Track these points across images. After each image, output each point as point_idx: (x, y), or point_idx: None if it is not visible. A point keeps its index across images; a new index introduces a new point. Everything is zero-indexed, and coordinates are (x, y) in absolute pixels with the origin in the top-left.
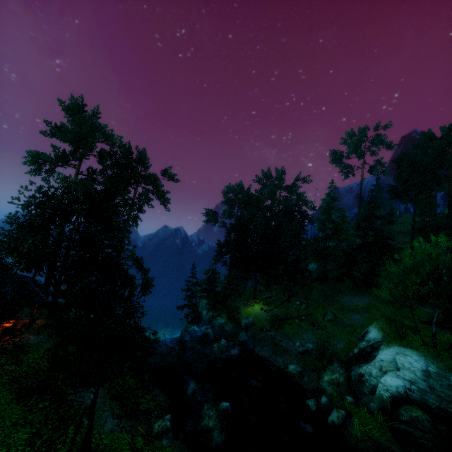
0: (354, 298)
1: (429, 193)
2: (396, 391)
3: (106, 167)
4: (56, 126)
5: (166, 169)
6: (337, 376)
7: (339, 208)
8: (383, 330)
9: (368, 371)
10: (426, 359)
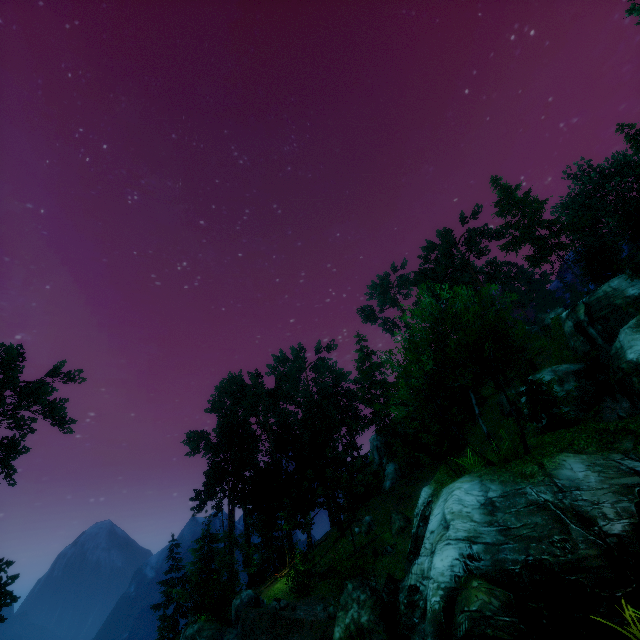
0: None
1: None
2: (450, 575)
3: None
4: None
5: (56, 366)
6: (353, 612)
7: (380, 363)
8: (437, 480)
9: (419, 570)
10: (481, 479)
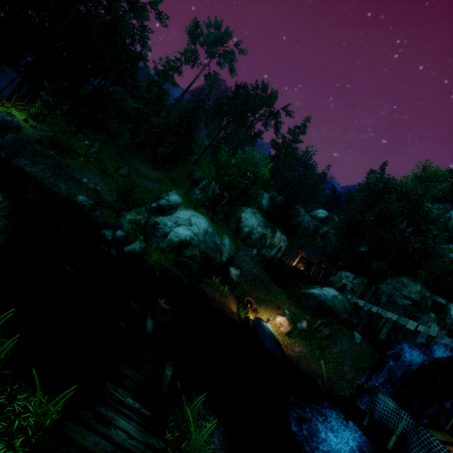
0: (148, 168)
1: (238, 127)
2: (185, 238)
3: None
4: None
5: None
6: (141, 217)
7: (176, 83)
8: (183, 198)
9: (164, 221)
10: (210, 224)
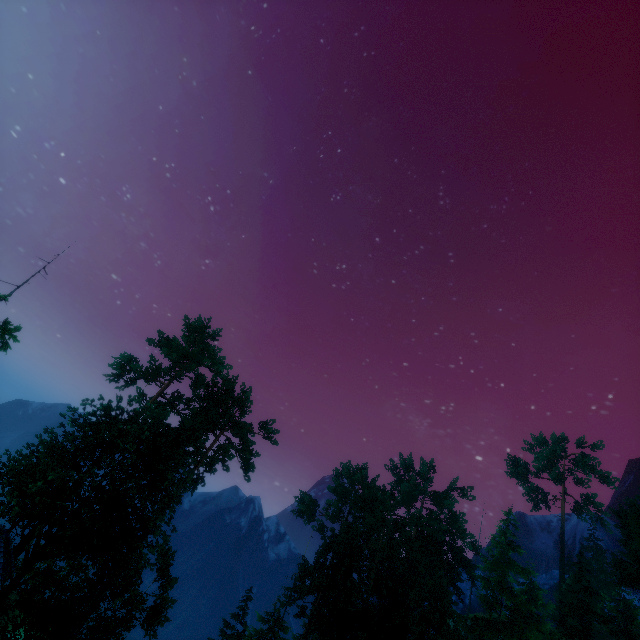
0: None
1: None
2: None
3: (196, 397)
4: (168, 337)
5: (267, 422)
6: None
7: (521, 568)
8: None
9: None
10: None
